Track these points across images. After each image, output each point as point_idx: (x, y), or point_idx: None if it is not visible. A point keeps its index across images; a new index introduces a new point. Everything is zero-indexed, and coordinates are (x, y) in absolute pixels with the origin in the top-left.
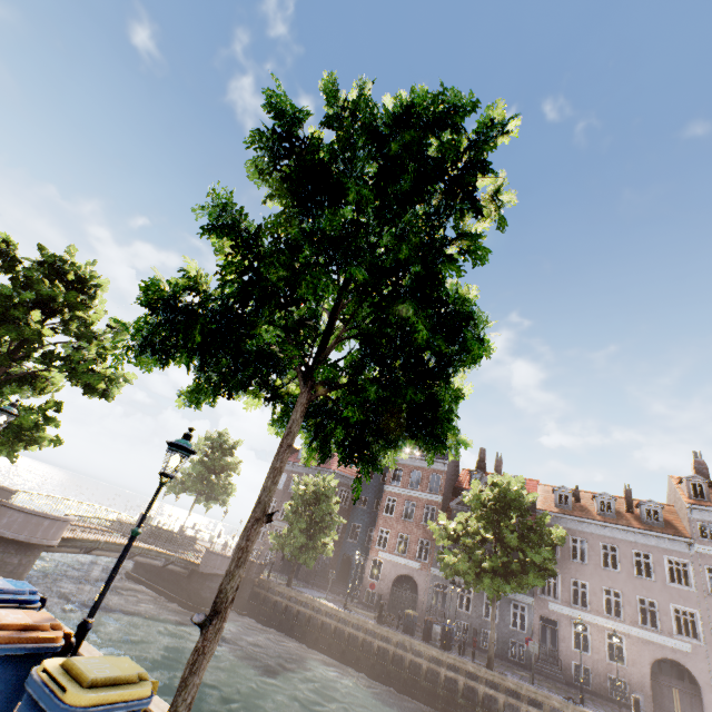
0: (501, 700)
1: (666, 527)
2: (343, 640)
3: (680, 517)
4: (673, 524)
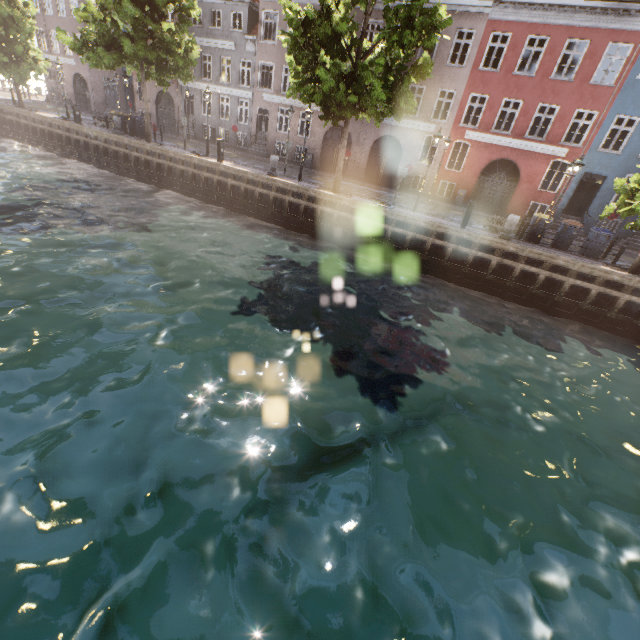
0: (143, 159)
1: None
2: (56, 140)
3: None
4: None
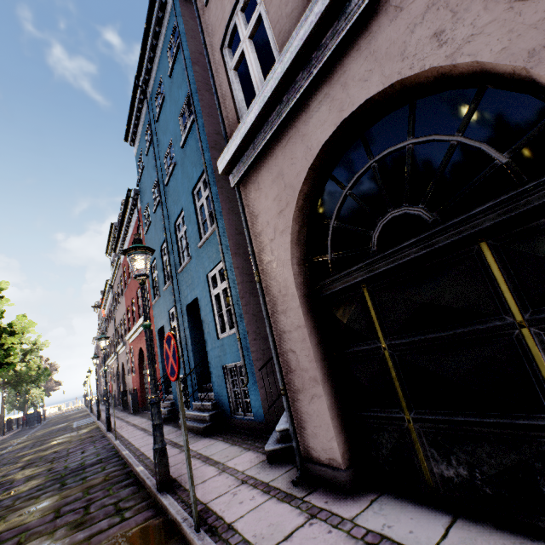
0: None
1: None
2: None
3: None
4: None
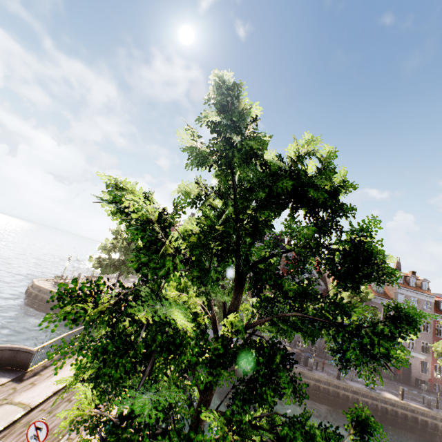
0: (350, 396)
1: (384, 294)
2: None
3: (387, 288)
4: (386, 292)
